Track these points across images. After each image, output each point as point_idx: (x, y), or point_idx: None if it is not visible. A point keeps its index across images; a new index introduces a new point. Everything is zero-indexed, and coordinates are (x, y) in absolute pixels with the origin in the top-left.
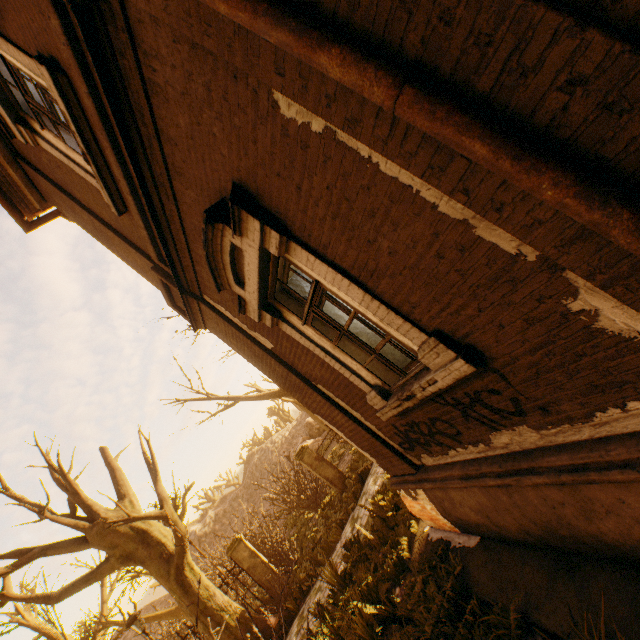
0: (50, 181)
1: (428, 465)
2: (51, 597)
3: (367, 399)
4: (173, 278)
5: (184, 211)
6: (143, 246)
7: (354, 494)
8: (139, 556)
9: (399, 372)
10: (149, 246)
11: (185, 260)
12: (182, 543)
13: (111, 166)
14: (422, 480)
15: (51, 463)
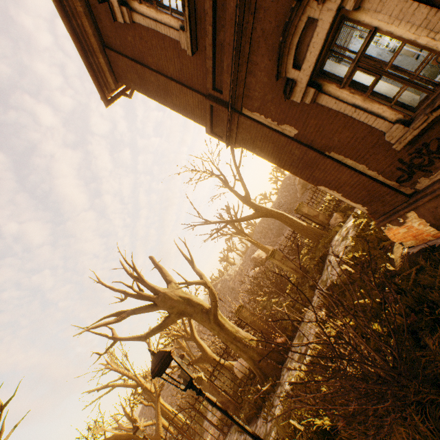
0: (128, 58)
1: (421, 189)
2: (141, 337)
3: (385, 137)
4: (220, 102)
5: (258, 19)
6: (197, 85)
7: (318, 270)
8: (188, 312)
9: (429, 92)
10: (209, 77)
11: (240, 75)
12: (216, 300)
13: (197, 8)
14: (415, 201)
15: (128, 262)
